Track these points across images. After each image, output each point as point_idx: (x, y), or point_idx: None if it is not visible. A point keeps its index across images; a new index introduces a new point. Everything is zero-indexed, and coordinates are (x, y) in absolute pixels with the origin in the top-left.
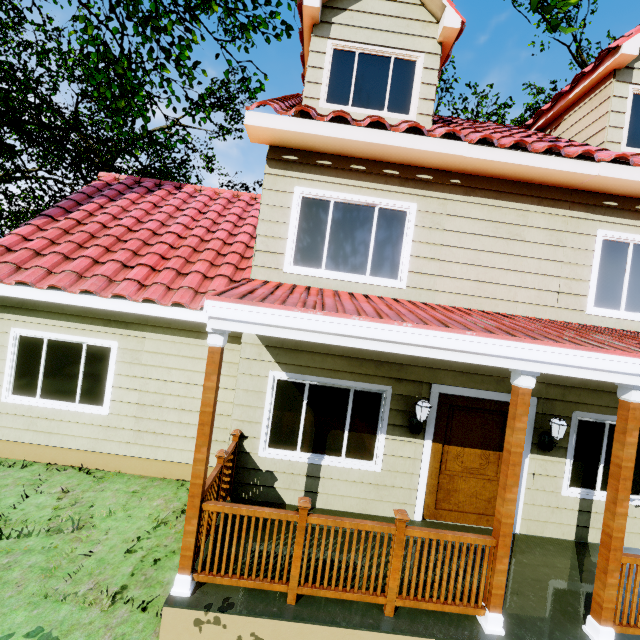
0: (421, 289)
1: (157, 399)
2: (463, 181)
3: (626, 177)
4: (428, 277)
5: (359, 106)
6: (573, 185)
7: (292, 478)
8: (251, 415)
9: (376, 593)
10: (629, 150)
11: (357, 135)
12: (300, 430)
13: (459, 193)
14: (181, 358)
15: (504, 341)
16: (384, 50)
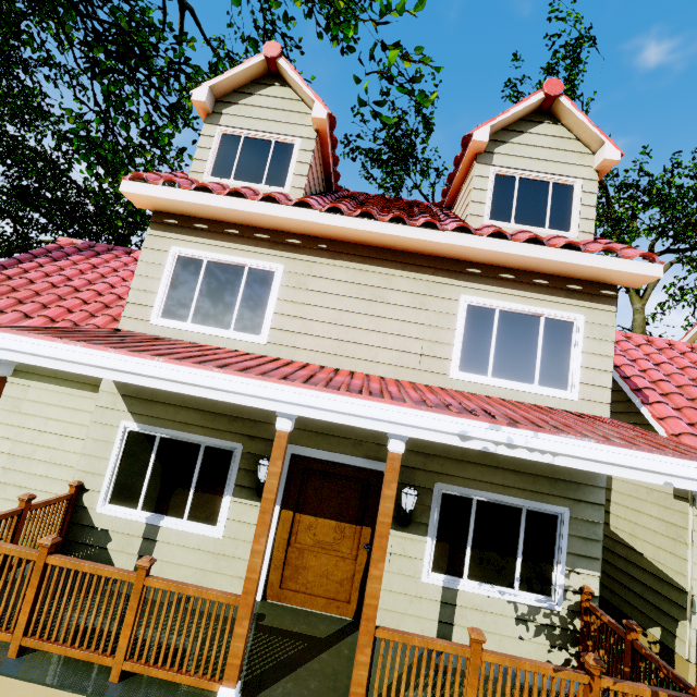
0: (282, 345)
1: (29, 450)
2: (330, 246)
3: (470, 245)
4: (290, 334)
5: (240, 180)
6: (433, 252)
7: (127, 539)
8: (96, 466)
9: (108, 653)
10: (492, 223)
11: (218, 202)
12: (144, 486)
13: (325, 257)
14: (61, 408)
15: (250, 379)
16: (266, 135)
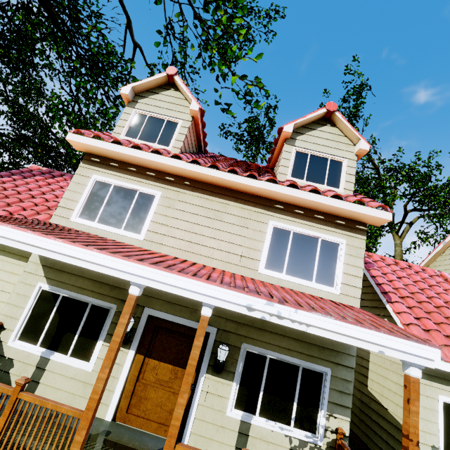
0: (153, 242)
1: None
2: (192, 183)
3: (275, 190)
4: (159, 235)
5: (143, 140)
6: (254, 193)
7: (25, 367)
8: (14, 312)
9: None
10: (292, 179)
11: (125, 151)
12: (45, 329)
13: (188, 189)
14: (3, 272)
15: (115, 258)
16: (162, 116)
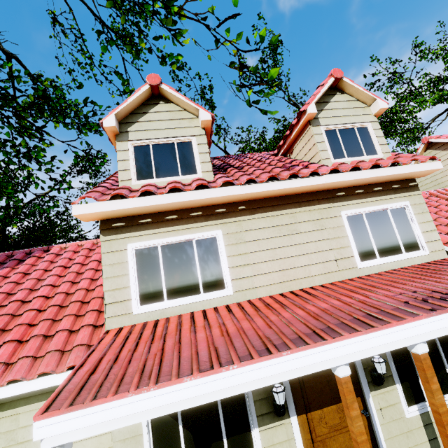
0: (244, 290)
1: None
2: (247, 206)
3: (342, 179)
4: (246, 279)
5: (161, 176)
6: (314, 190)
7: None
8: None
9: None
10: (336, 161)
11: (162, 200)
12: None
13: (247, 214)
14: None
15: (313, 349)
16: (168, 140)
